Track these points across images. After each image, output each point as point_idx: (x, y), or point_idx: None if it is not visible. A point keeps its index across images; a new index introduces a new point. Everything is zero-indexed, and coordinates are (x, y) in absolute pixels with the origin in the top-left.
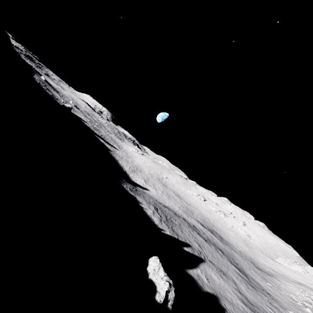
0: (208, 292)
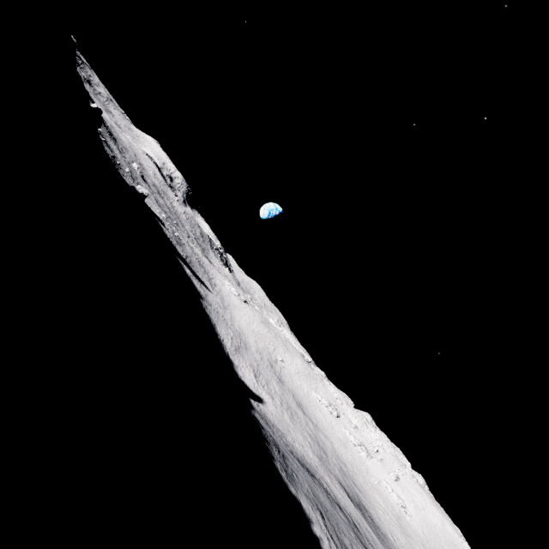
0: None
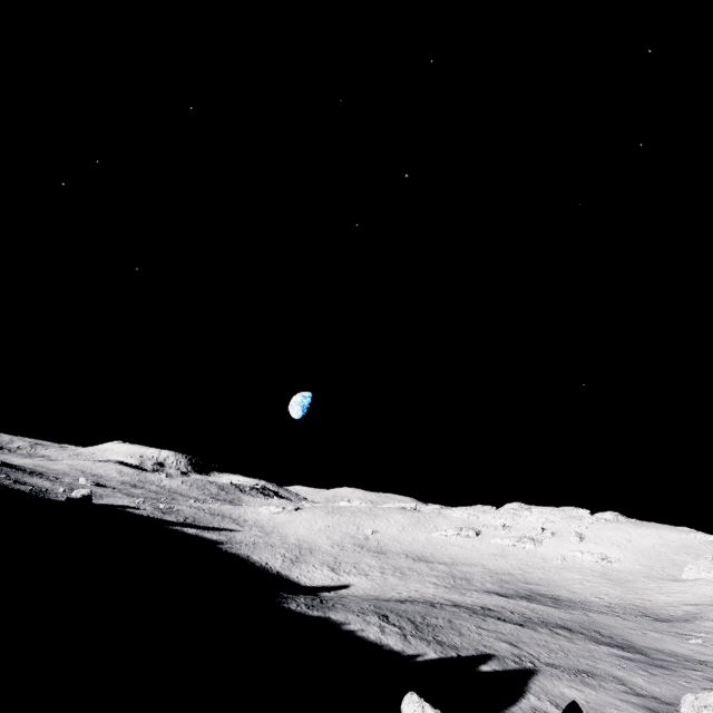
0: None
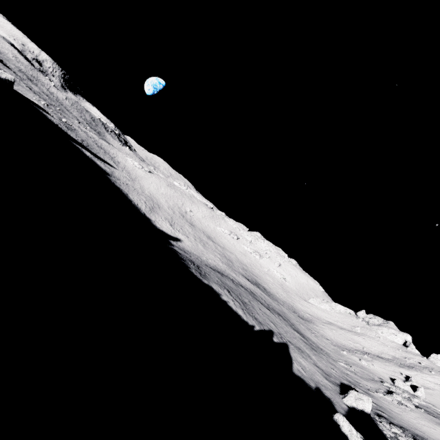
0: (315, 388)
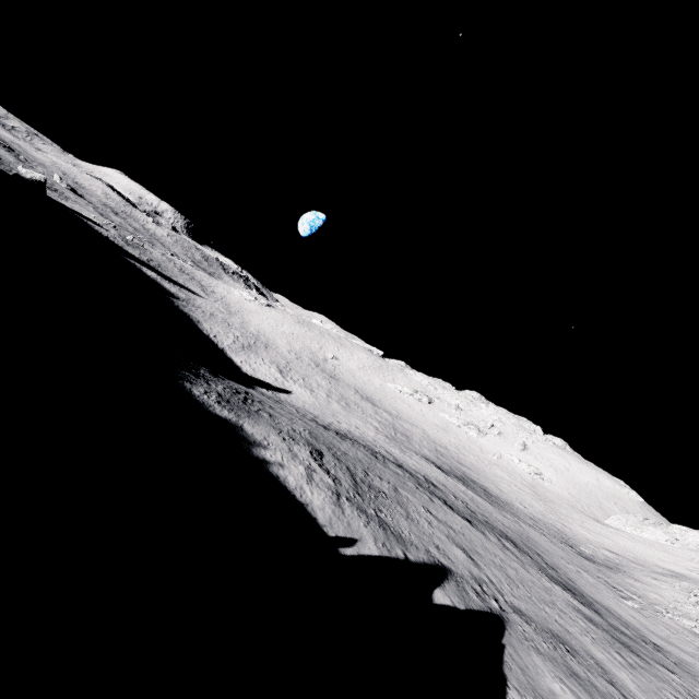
0: None
